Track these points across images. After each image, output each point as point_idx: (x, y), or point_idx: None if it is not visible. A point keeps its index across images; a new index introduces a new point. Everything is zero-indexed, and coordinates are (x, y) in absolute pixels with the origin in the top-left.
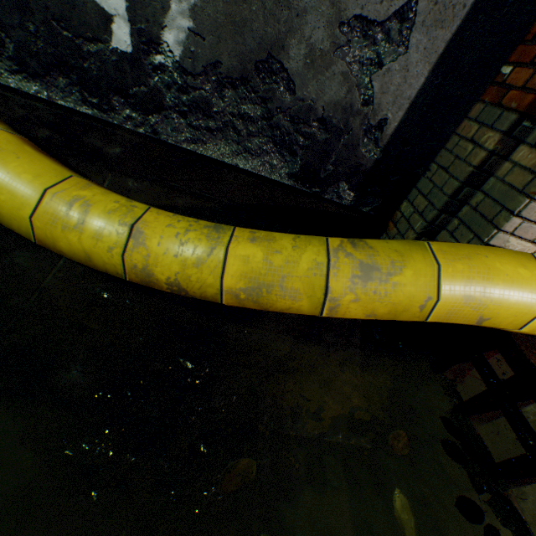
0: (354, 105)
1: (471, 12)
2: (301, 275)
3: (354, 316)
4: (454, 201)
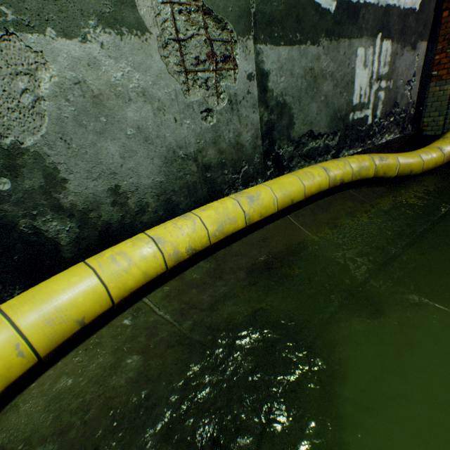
0: (408, 102)
1: (422, 67)
2: None
3: None
4: (447, 106)
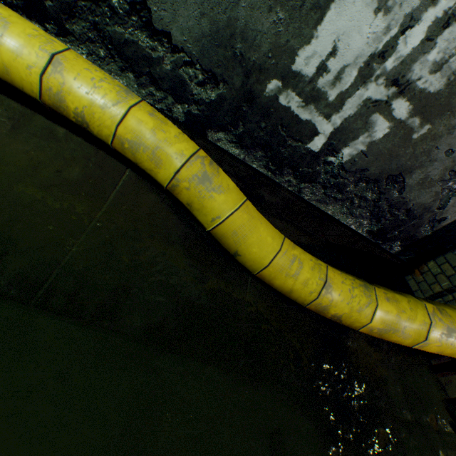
0: (432, 207)
1: None
2: (414, 327)
3: (429, 350)
4: None
